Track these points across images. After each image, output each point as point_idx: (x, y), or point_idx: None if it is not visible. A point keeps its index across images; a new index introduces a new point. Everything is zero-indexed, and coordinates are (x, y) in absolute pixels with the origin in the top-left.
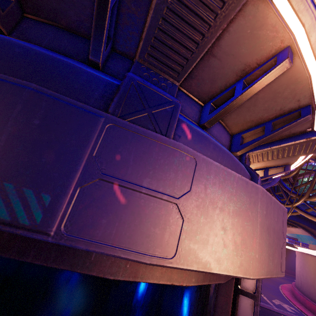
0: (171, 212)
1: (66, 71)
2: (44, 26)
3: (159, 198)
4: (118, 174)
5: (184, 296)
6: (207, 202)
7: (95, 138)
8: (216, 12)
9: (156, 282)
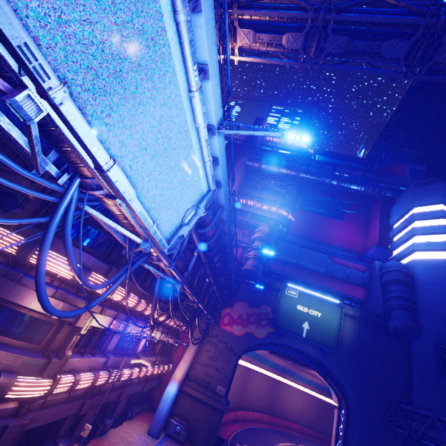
0: (8, 291)
1: (2, 269)
2: (4, 257)
3: (6, 289)
4: (2, 286)
5: (22, 317)
6: (16, 291)
7: (0, 281)
8: (25, 263)
9: (11, 308)
